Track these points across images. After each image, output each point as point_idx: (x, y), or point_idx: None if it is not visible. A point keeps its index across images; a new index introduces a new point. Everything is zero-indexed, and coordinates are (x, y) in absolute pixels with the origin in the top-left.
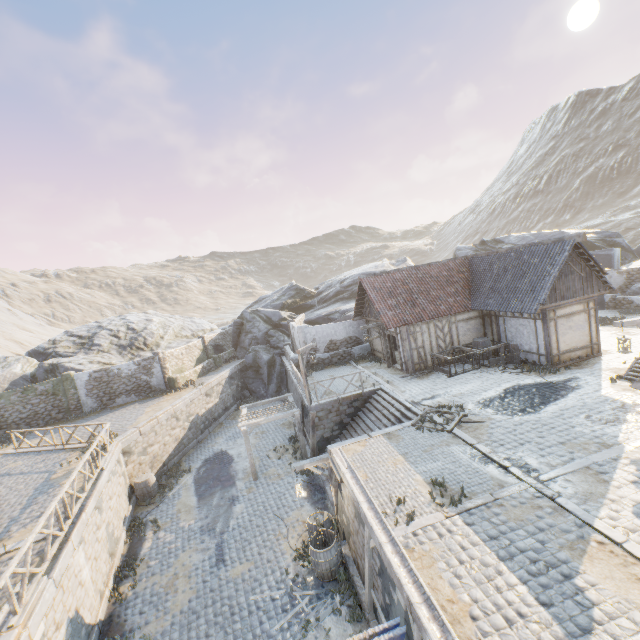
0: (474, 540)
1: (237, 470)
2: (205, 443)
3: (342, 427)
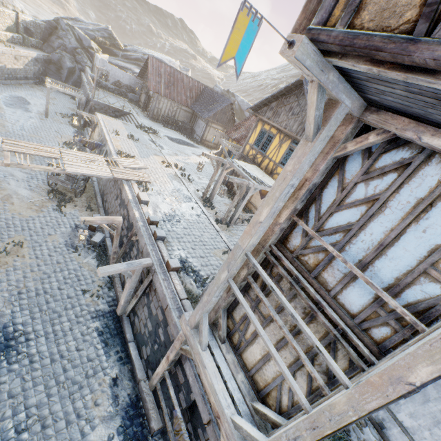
0: (133, 145)
1: (34, 109)
2: (8, 87)
3: None
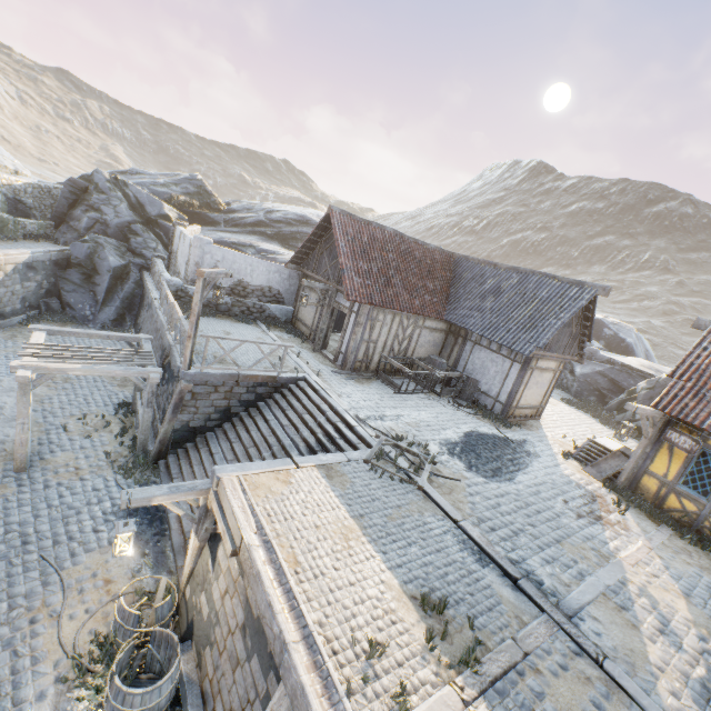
0: None
1: None
2: None
3: (226, 418)
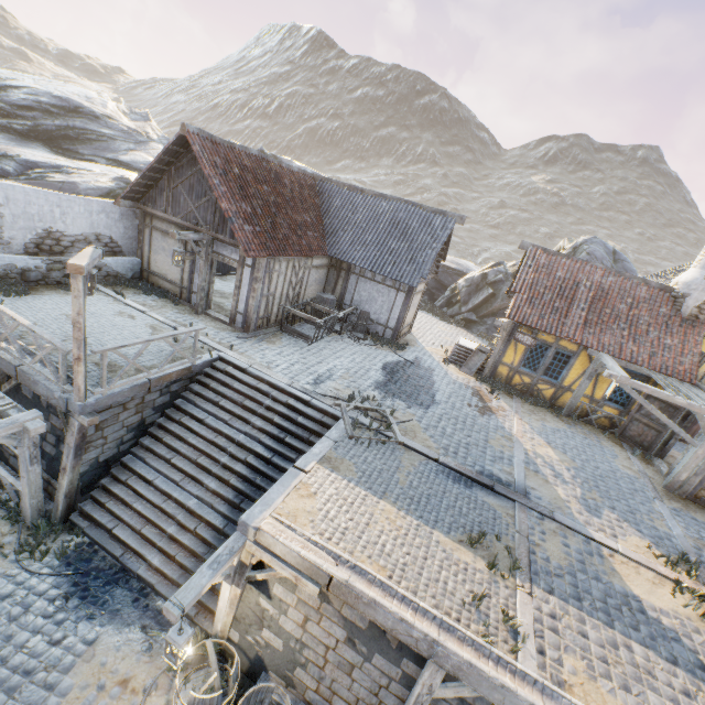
0: (577, 615)
1: None
2: None
3: (141, 433)
